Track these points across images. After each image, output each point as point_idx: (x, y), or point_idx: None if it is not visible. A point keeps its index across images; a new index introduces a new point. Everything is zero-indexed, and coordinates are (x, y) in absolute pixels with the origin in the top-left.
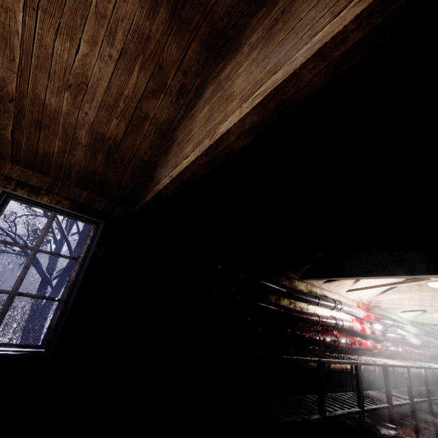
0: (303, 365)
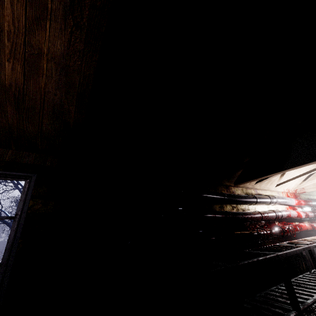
0: None
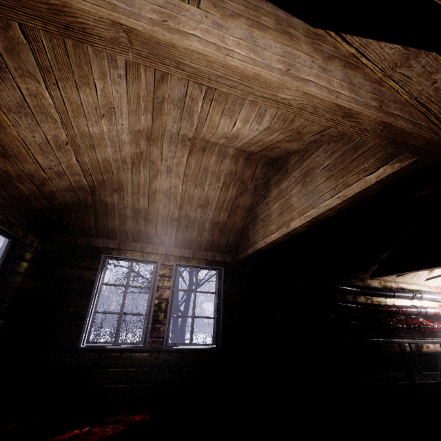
0: (392, 349)
